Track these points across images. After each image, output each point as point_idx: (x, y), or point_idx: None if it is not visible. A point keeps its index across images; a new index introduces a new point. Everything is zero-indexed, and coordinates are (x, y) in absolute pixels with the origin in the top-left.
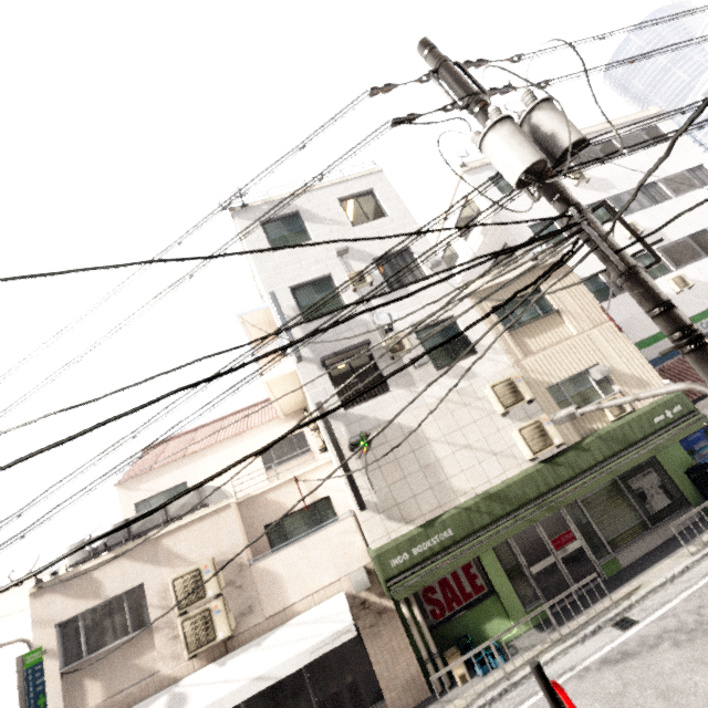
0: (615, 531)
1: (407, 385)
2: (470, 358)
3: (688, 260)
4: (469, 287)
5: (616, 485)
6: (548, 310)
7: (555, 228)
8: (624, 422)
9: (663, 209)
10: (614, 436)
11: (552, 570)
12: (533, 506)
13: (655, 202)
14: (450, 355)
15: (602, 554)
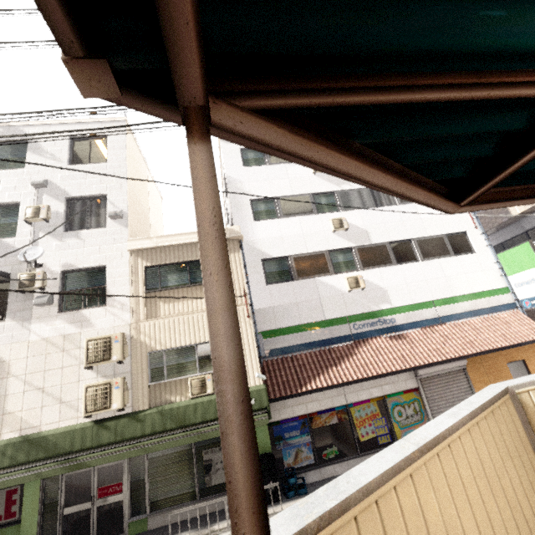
0: (165, 493)
1: (23, 319)
2: (96, 309)
3: (377, 264)
4: (134, 243)
5: (191, 451)
6: (199, 281)
7: (275, 207)
8: (193, 402)
9: (381, 212)
10: (175, 414)
11: (85, 515)
12: (58, 461)
13: (379, 205)
14: (85, 301)
15: (140, 512)
